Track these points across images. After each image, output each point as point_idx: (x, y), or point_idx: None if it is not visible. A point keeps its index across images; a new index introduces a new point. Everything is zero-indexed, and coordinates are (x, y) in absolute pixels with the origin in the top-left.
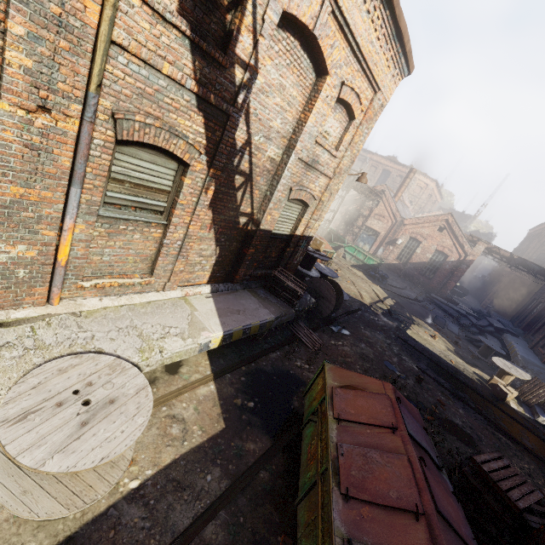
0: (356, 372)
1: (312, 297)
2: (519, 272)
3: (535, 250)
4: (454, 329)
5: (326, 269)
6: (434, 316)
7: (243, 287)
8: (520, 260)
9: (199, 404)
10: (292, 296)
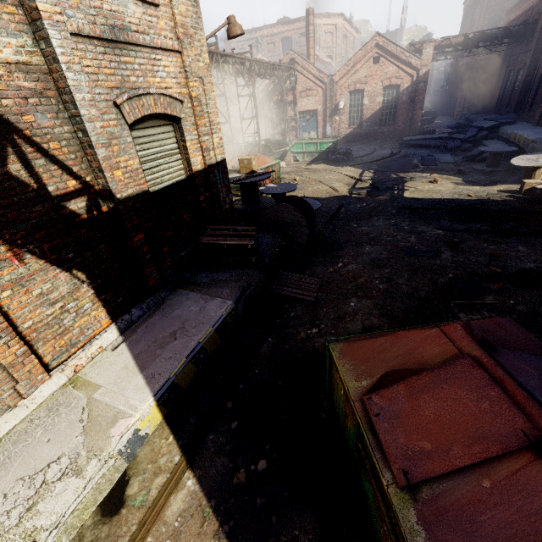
0: (385, 334)
1: (277, 233)
2: (478, 54)
3: (482, 20)
4: (447, 158)
5: (279, 187)
6: (420, 159)
7: (173, 288)
8: (477, 35)
9: (177, 539)
10: (245, 254)
